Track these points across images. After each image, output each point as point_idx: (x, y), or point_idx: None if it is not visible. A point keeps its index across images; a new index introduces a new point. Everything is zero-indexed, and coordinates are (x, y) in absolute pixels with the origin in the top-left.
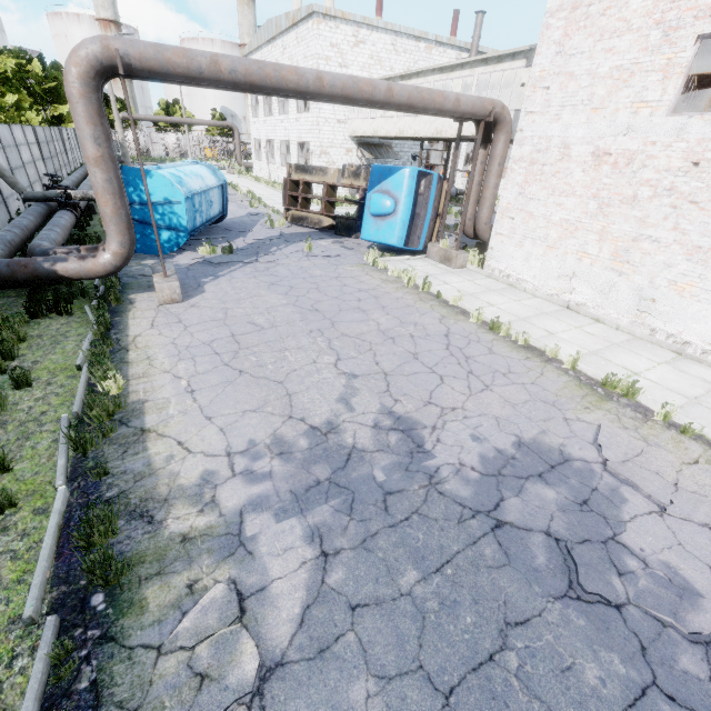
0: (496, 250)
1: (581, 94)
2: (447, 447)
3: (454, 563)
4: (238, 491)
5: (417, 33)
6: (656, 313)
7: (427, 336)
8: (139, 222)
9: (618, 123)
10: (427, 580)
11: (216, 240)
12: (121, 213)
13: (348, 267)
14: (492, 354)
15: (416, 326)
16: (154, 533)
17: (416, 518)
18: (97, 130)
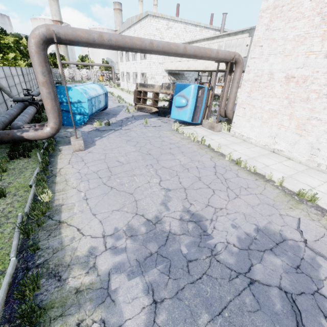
0: (236, 123)
1: (279, 49)
2: (219, 231)
3: (229, 309)
4: (108, 260)
5: (195, 23)
6: (320, 156)
7: (204, 167)
8: (66, 111)
9: (298, 62)
10: (214, 320)
11: (102, 119)
12: (55, 108)
13: (164, 131)
14: (238, 177)
15: (199, 162)
16: (61, 287)
17: (205, 277)
18: (43, 69)
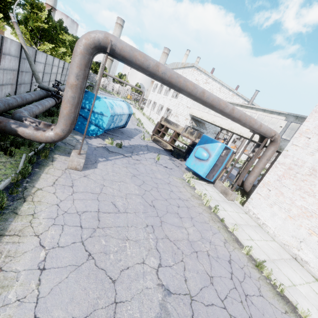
0: (254, 201)
1: None
2: None
3: None
4: None
5: (230, 88)
6: None
7: (217, 257)
8: (83, 117)
9: None
10: None
11: (115, 137)
12: (71, 115)
13: (175, 178)
14: (262, 298)
15: (210, 244)
16: None
17: None
18: (80, 72)
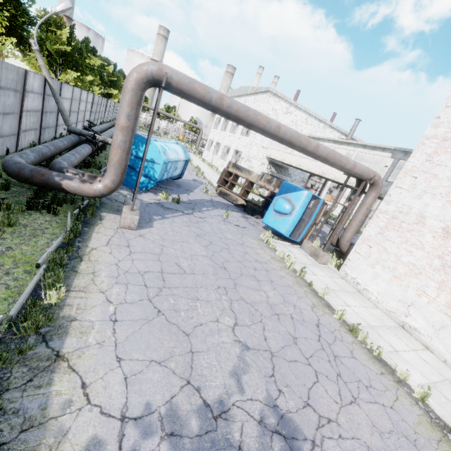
0: (352, 262)
1: (441, 189)
2: None
3: None
4: None
5: (320, 118)
6: None
7: (303, 321)
8: (129, 166)
9: None
10: None
11: (170, 190)
12: (122, 163)
13: (249, 238)
14: (354, 359)
15: (294, 307)
16: None
17: None
18: (132, 111)
